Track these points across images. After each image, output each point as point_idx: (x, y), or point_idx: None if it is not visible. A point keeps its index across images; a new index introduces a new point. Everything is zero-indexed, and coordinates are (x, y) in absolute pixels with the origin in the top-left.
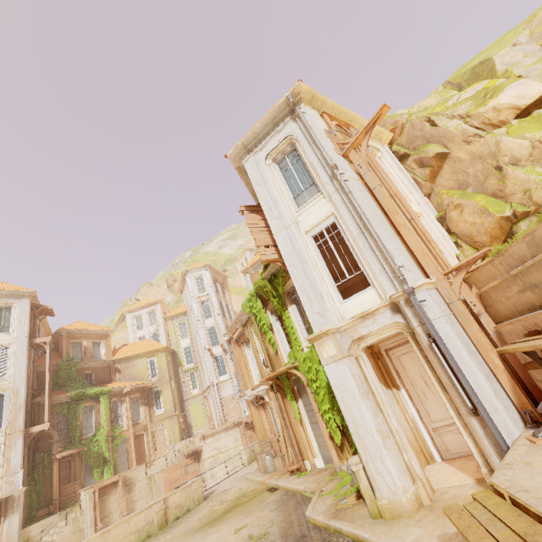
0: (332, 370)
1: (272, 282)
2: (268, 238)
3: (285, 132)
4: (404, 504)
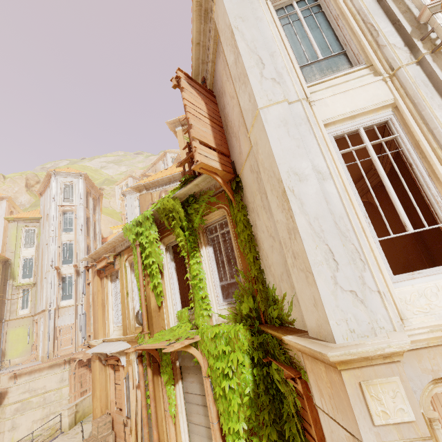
0: None
1: (186, 206)
2: (210, 135)
3: None
4: None
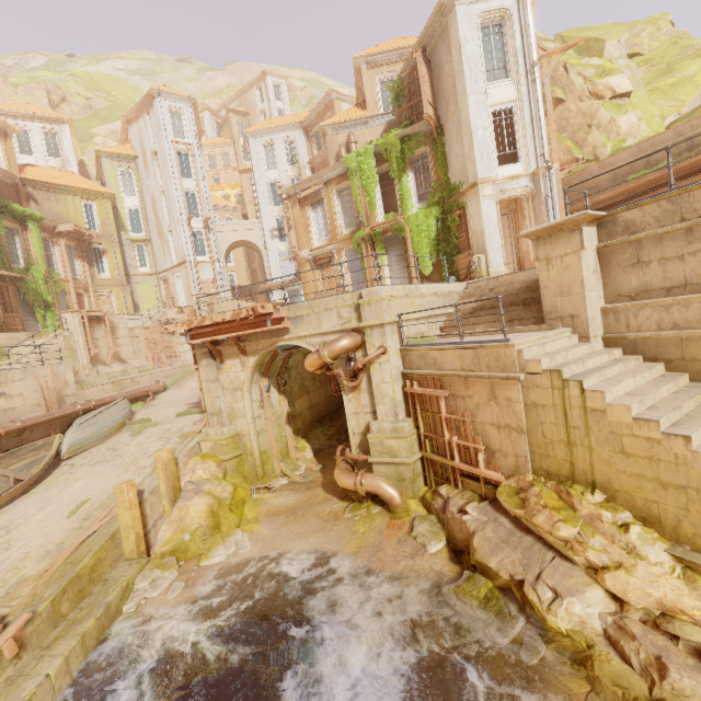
0: (486, 204)
1: (401, 144)
2: (431, 97)
3: (504, 3)
4: (503, 271)
